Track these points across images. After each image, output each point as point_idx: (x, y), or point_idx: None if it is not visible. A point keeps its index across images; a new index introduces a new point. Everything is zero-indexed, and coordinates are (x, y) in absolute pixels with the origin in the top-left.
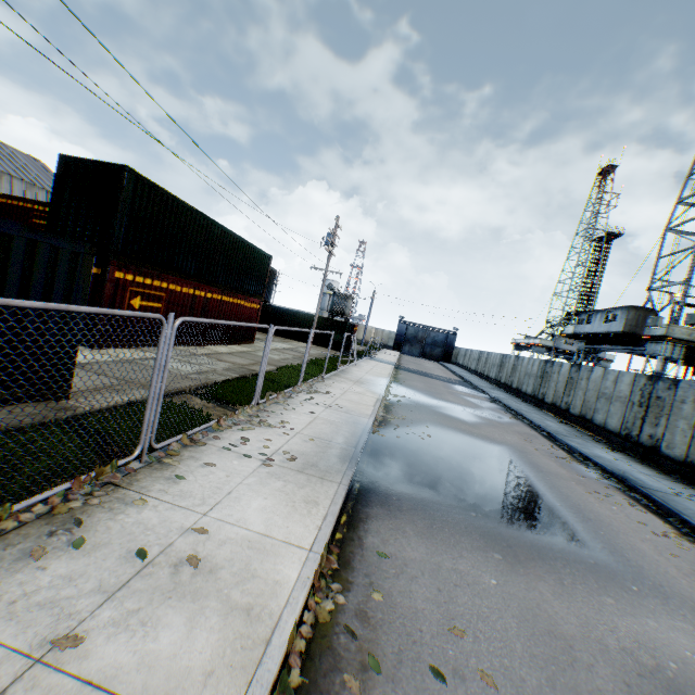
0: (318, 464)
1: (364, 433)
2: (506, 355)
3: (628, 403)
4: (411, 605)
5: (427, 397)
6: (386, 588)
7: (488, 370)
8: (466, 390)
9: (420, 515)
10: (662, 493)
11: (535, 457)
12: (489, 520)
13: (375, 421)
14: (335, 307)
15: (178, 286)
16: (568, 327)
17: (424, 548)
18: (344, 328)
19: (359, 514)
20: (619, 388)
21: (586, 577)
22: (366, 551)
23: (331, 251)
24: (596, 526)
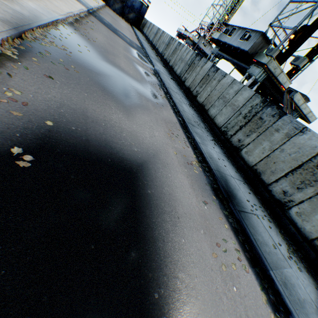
0: None
1: None
2: (174, 39)
3: (238, 112)
4: None
5: (97, 57)
6: None
7: (159, 45)
8: (140, 57)
9: None
10: (248, 215)
11: (174, 174)
12: None
13: None
14: None
15: None
16: (217, 33)
17: None
18: None
19: None
20: (238, 98)
21: None
22: None
23: None
24: None
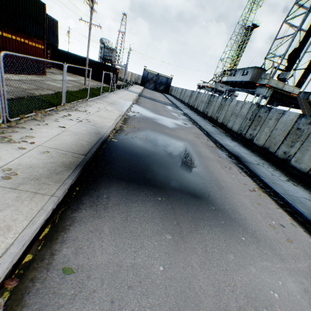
0: (41, 176)
1: (99, 141)
2: (194, 91)
3: (245, 118)
4: None
5: (151, 113)
6: None
7: (184, 99)
8: (173, 109)
9: (121, 209)
10: (253, 164)
11: (200, 148)
12: (168, 202)
13: (113, 130)
14: (105, 56)
15: None
16: (224, 77)
17: (112, 248)
18: (110, 70)
19: (65, 221)
20: (243, 110)
21: (220, 238)
22: (52, 271)
23: (92, 7)
24: (226, 191)
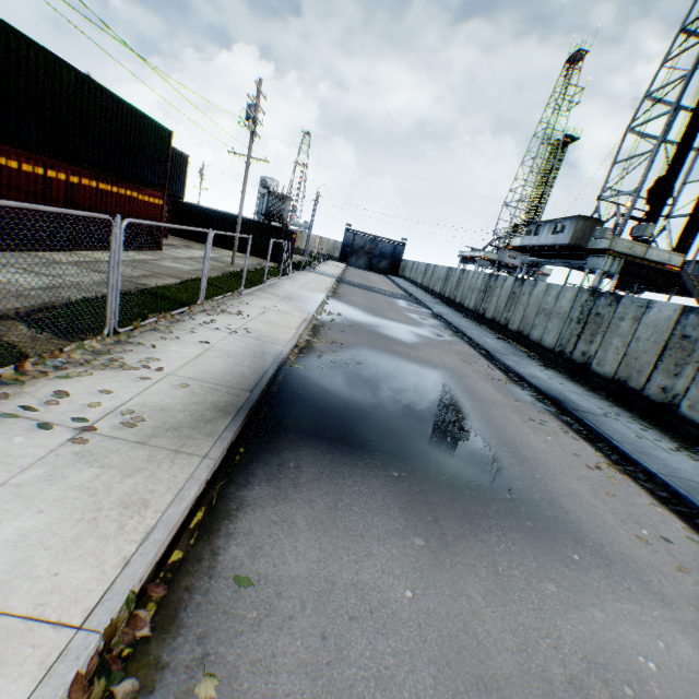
0: (181, 425)
1: (272, 368)
2: (452, 268)
3: (567, 319)
4: (265, 693)
5: (366, 315)
6: (229, 661)
7: (433, 284)
8: (409, 305)
9: (323, 488)
10: (593, 415)
11: (473, 382)
12: (414, 481)
13: (294, 348)
14: (270, 210)
15: (13, 160)
16: (516, 239)
17: (315, 552)
18: (280, 235)
19: (228, 503)
20: (560, 304)
21: (525, 552)
22: (217, 579)
23: (254, 130)
24: (533, 467)
